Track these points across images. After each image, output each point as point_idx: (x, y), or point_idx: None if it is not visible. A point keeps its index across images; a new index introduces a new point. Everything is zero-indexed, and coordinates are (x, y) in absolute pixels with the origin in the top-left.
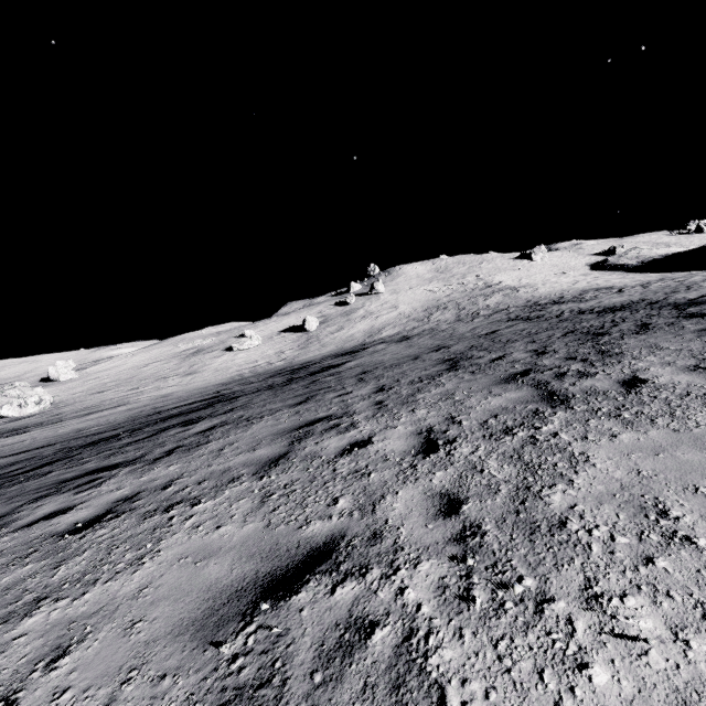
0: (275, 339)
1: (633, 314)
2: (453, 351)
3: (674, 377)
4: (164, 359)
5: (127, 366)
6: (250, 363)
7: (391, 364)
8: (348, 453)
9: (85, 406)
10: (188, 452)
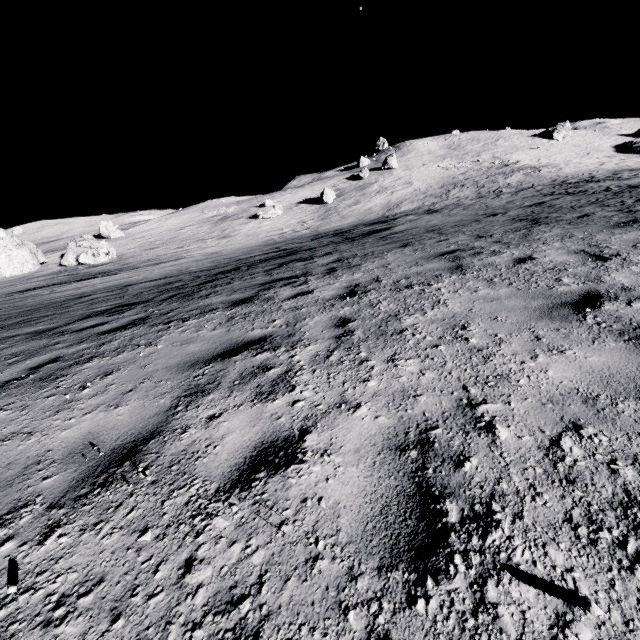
0: (294, 209)
1: None
2: (516, 215)
3: None
4: (196, 223)
5: (164, 229)
6: (277, 230)
7: (454, 225)
8: (523, 263)
9: (146, 259)
10: (352, 269)
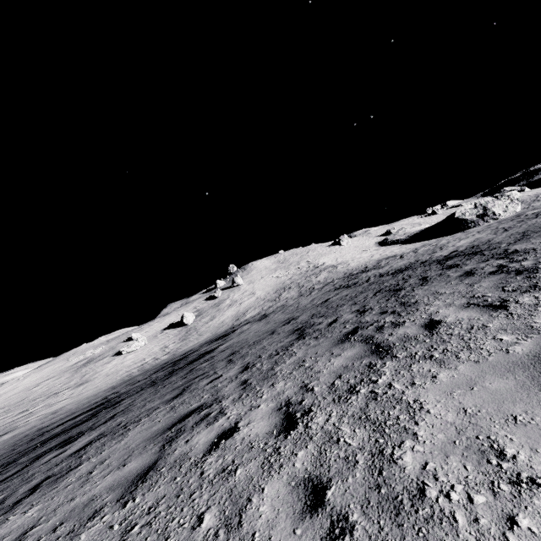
0: (159, 336)
1: (415, 272)
2: (300, 321)
3: (457, 315)
4: (56, 375)
5: (17, 390)
6: (139, 362)
7: (253, 342)
8: (215, 448)
9: None
10: (54, 484)
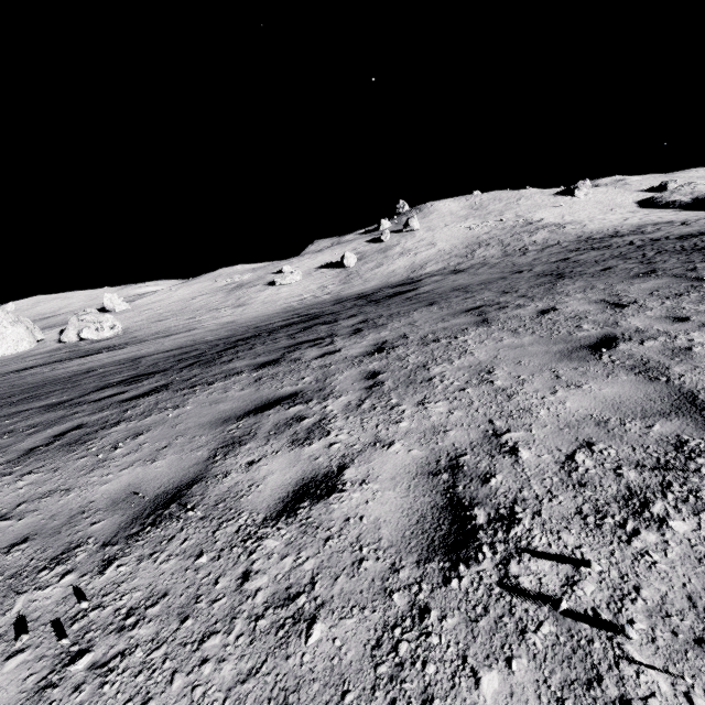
0: (314, 275)
1: None
2: (541, 271)
3: None
4: (209, 292)
5: (174, 299)
6: (296, 297)
7: (480, 283)
8: (546, 314)
9: (155, 331)
10: (379, 328)
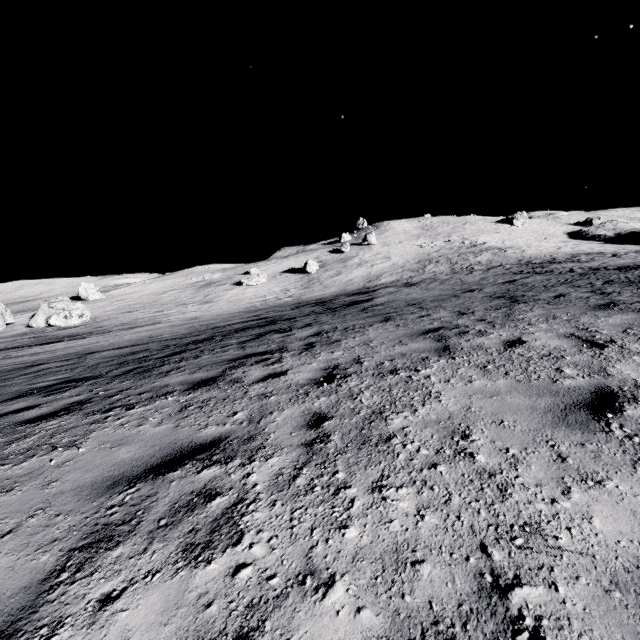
0: (278, 278)
1: None
2: (492, 292)
3: None
4: (179, 288)
5: (146, 292)
6: (260, 297)
7: (433, 299)
8: (514, 346)
9: (122, 322)
10: (332, 345)
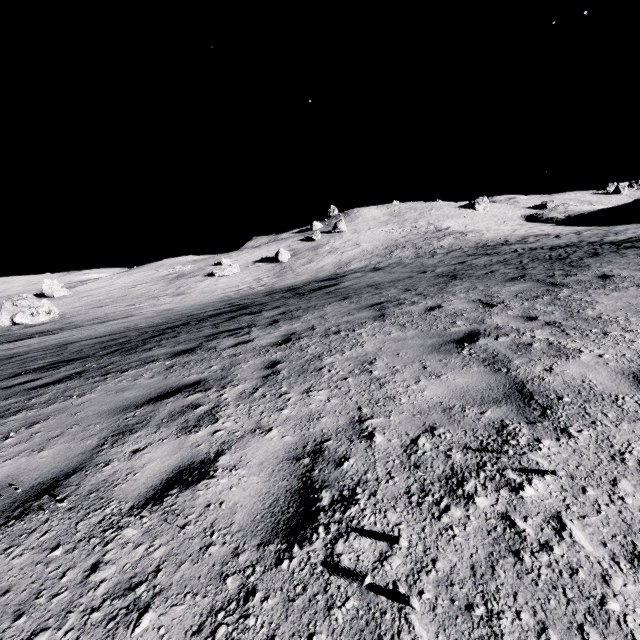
0: (251, 268)
1: (581, 249)
2: (441, 272)
3: (631, 273)
4: (150, 281)
5: (115, 287)
6: (233, 287)
7: (391, 281)
8: (432, 310)
9: (92, 317)
10: (293, 320)
